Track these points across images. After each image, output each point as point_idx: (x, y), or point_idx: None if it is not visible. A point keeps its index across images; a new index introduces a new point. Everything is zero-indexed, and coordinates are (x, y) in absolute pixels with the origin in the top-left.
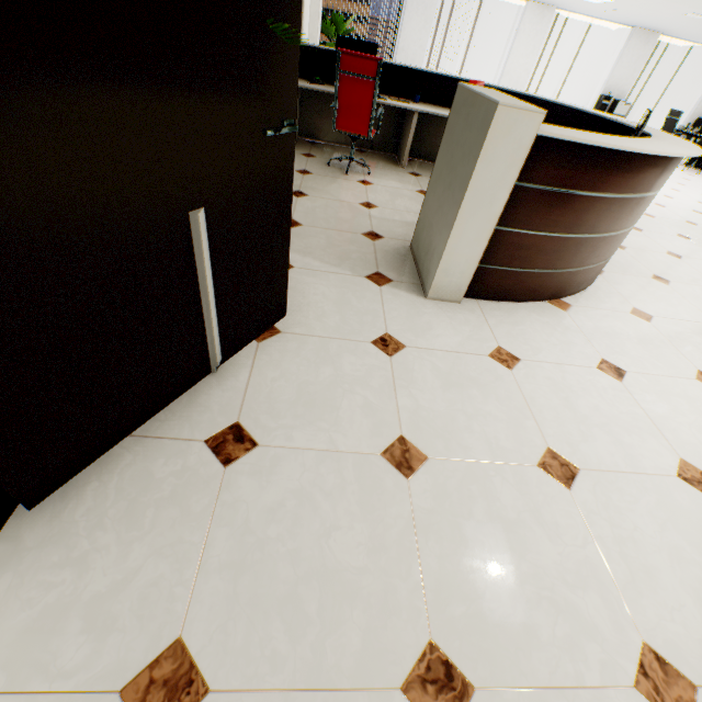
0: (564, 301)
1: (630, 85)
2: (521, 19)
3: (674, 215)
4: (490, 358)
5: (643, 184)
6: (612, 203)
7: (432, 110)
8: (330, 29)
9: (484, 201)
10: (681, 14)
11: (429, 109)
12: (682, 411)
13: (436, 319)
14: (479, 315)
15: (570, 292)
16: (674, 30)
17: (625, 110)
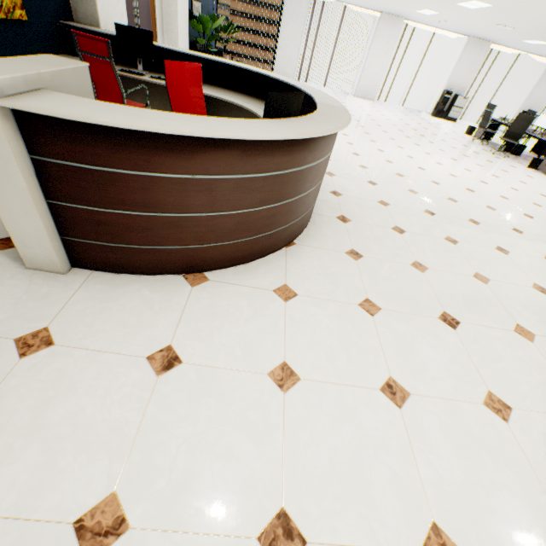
0: (206, 274)
1: (468, 83)
2: (376, 27)
3: (441, 192)
4: (14, 342)
5: (221, 165)
6: (186, 183)
7: (206, 91)
8: (198, 26)
9: (1, 175)
10: (493, 25)
11: (204, 90)
12: (198, 419)
13: (6, 292)
14: (73, 288)
15: (217, 266)
16: (499, 39)
17: (464, 103)
